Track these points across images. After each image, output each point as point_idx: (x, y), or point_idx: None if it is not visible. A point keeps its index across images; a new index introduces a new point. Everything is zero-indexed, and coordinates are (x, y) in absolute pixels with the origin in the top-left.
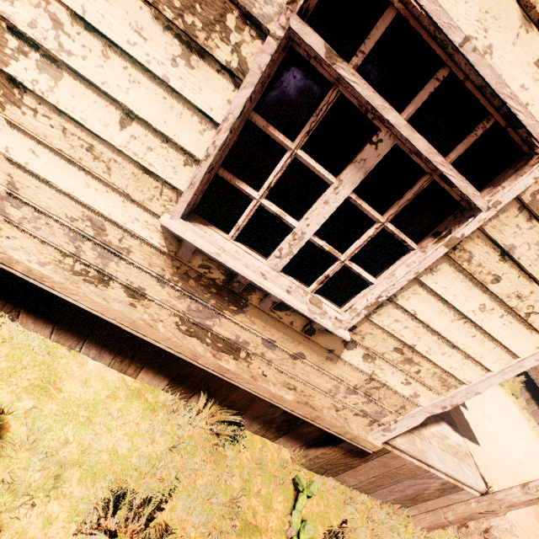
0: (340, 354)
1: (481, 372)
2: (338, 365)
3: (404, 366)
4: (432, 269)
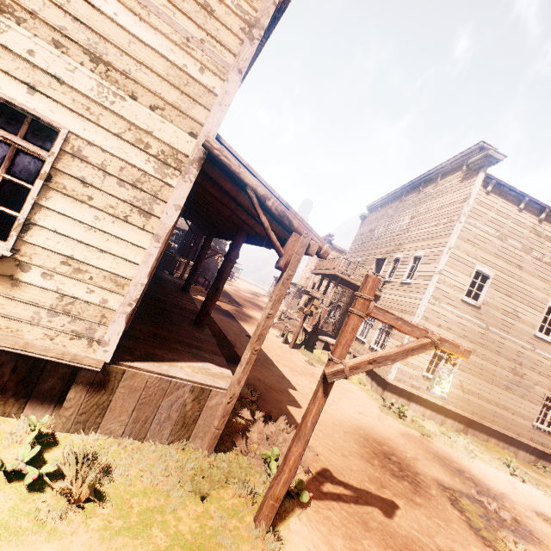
0: (21, 278)
1: (134, 267)
2: (27, 290)
3: (78, 276)
4: (47, 198)
